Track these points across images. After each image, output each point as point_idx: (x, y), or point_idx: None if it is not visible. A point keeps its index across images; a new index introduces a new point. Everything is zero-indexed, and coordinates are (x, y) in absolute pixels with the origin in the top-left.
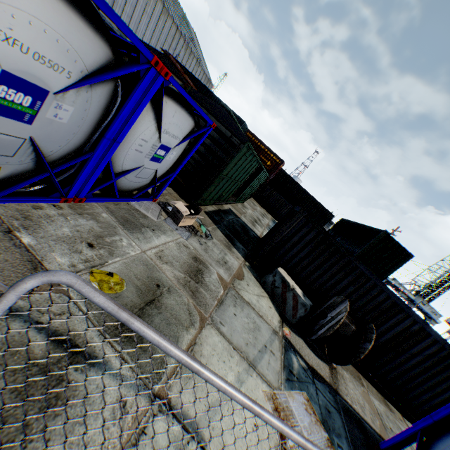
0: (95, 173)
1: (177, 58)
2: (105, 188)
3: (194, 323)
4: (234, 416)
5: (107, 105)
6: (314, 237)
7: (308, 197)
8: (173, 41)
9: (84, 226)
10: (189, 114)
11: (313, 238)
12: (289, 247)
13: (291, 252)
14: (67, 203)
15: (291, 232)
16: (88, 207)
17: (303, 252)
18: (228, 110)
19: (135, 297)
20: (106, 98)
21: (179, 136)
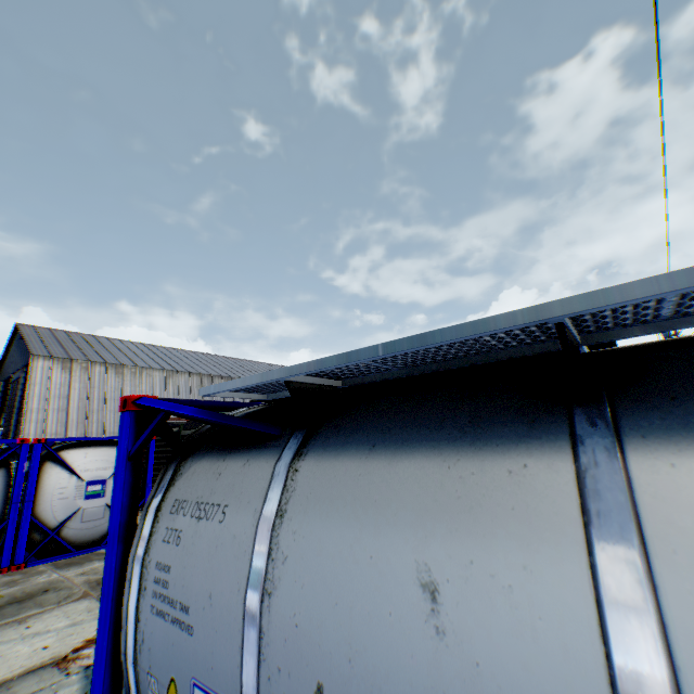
0: (22, 534)
1: None
2: (59, 548)
3: (63, 601)
4: (20, 645)
5: (8, 483)
6: None
7: None
8: None
9: (6, 579)
10: (112, 446)
11: None
12: None
13: None
14: (5, 573)
15: None
16: (28, 569)
17: None
18: None
19: (3, 602)
20: (4, 480)
21: (111, 466)
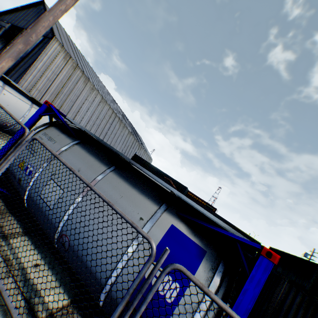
0: None
1: (134, 151)
2: None
3: None
4: None
5: None
6: (301, 299)
7: (236, 229)
8: (132, 144)
9: None
10: None
11: (301, 299)
12: (285, 310)
13: (289, 316)
14: None
15: (281, 296)
16: None
17: (298, 314)
18: (211, 208)
19: None
20: None
21: None
